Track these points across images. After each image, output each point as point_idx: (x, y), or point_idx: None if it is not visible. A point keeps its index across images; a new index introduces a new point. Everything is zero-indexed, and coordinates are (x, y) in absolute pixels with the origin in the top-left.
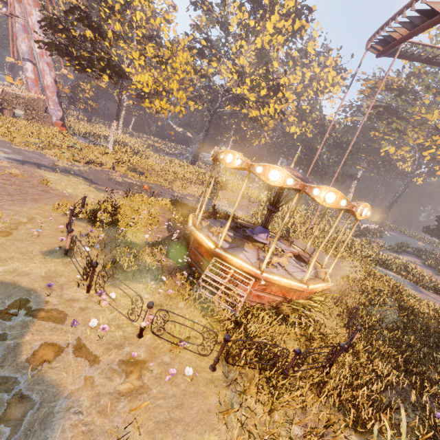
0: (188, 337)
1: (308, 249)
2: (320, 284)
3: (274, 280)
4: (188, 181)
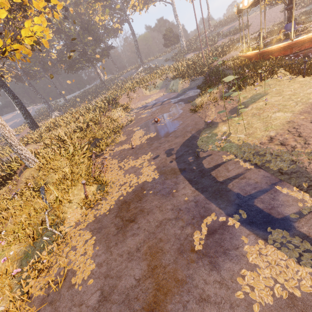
0: None
1: (234, 54)
2: None
3: None
4: (105, 115)
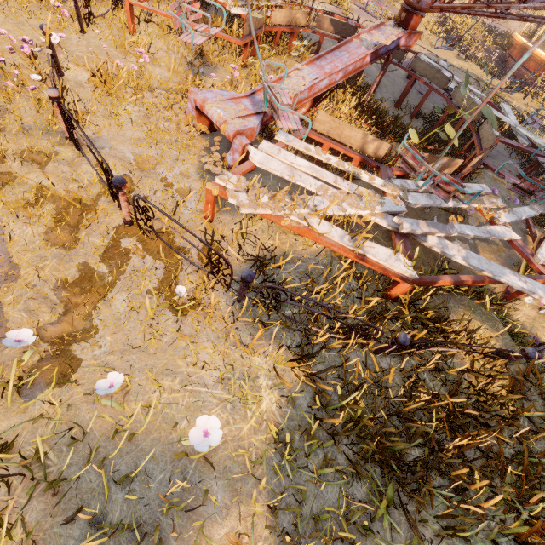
0: None
1: None
2: None
3: None
4: None
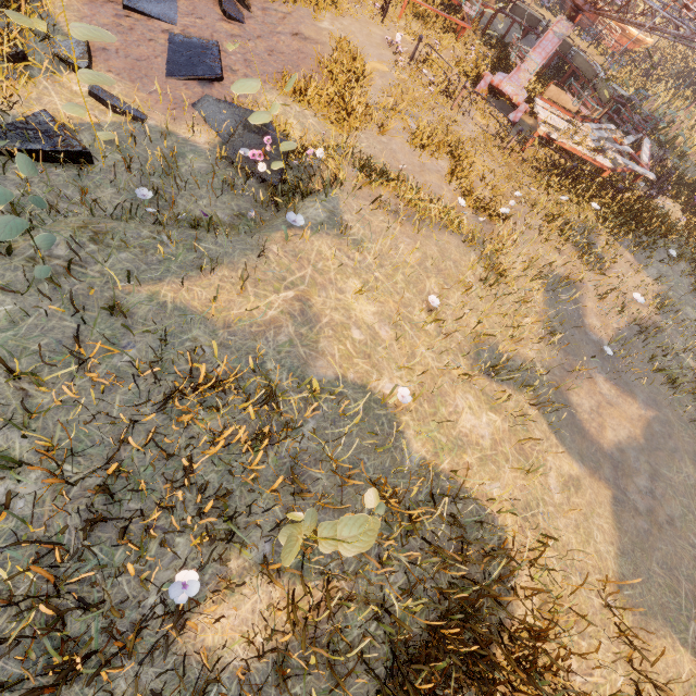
0: (609, 48)
1: None
2: (650, 39)
3: (632, 31)
4: None
